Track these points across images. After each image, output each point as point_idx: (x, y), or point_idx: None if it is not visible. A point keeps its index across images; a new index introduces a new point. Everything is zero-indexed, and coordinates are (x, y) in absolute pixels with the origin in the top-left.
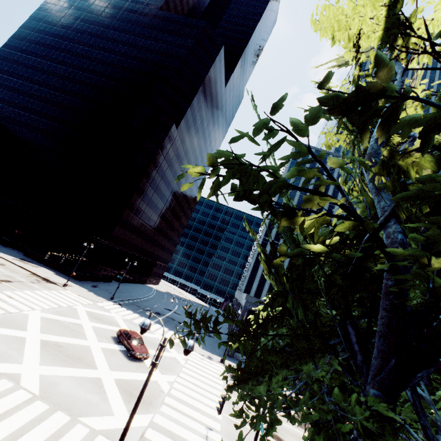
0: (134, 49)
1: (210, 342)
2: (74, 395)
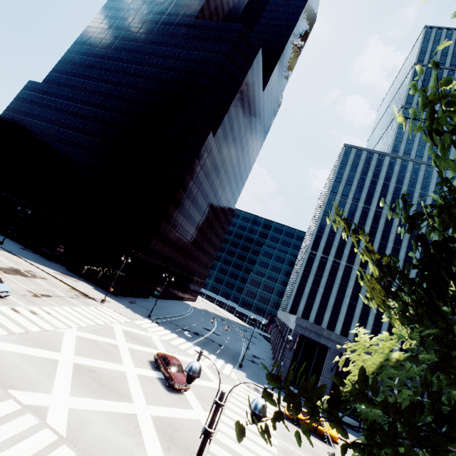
0: (170, 60)
1: (255, 369)
2: (106, 437)
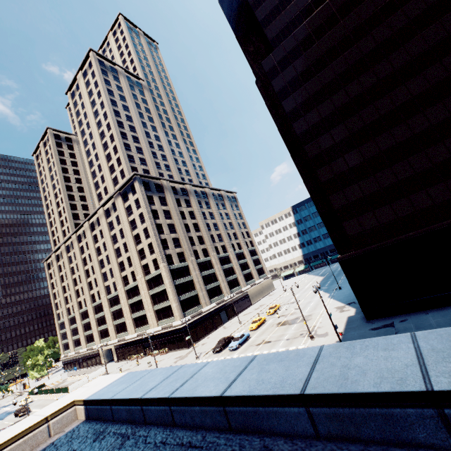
0: None
1: None
2: None
